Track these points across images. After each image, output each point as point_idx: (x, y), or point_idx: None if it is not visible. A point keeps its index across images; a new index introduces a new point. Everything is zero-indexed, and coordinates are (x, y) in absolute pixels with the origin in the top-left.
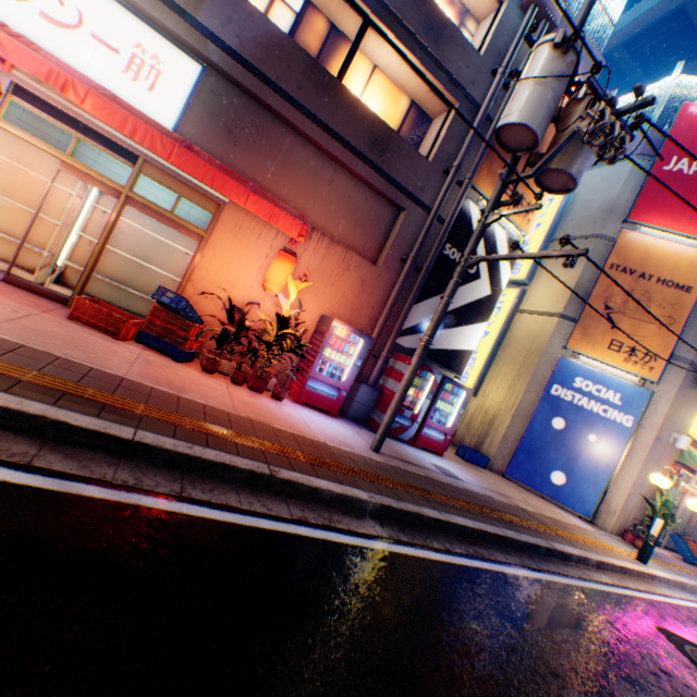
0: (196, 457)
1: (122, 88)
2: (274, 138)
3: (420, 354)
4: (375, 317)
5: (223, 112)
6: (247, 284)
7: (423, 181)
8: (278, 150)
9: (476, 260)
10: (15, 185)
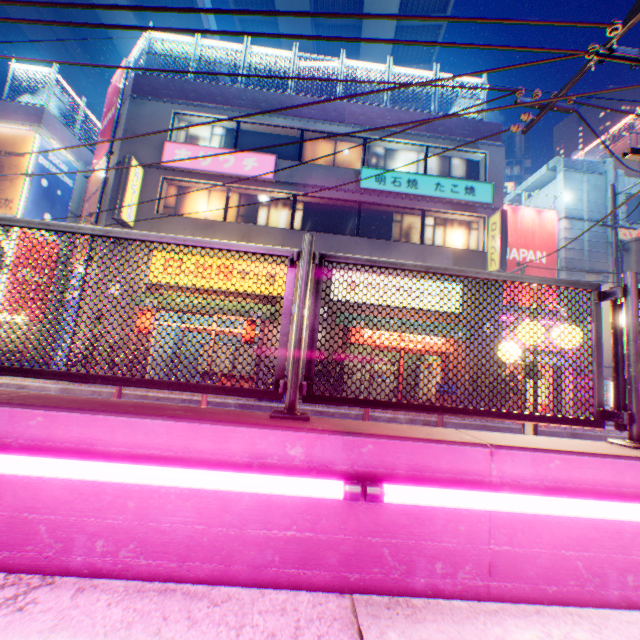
0: None
1: None
2: None
3: None
4: None
5: None
6: None
7: None
8: None
9: None
10: None
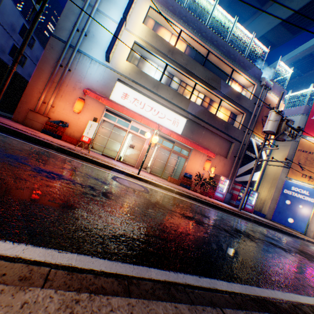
0: (225, 209)
1: (171, 128)
2: (201, 131)
3: (248, 184)
4: (227, 173)
5: (190, 128)
6: (197, 168)
7: (238, 134)
8: (202, 134)
9: (261, 160)
10: (140, 148)
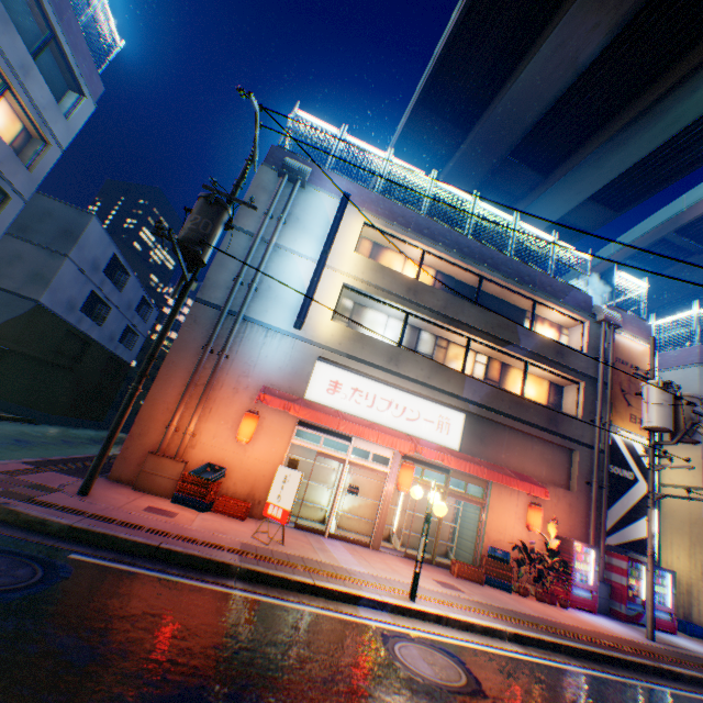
0: (633, 660)
1: (436, 437)
2: (499, 434)
3: (651, 561)
4: (582, 526)
5: (475, 430)
6: (510, 525)
7: (580, 430)
8: (502, 440)
9: (661, 495)
10: (371, 490)
